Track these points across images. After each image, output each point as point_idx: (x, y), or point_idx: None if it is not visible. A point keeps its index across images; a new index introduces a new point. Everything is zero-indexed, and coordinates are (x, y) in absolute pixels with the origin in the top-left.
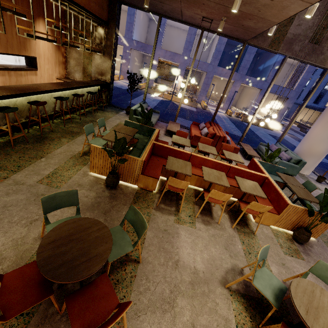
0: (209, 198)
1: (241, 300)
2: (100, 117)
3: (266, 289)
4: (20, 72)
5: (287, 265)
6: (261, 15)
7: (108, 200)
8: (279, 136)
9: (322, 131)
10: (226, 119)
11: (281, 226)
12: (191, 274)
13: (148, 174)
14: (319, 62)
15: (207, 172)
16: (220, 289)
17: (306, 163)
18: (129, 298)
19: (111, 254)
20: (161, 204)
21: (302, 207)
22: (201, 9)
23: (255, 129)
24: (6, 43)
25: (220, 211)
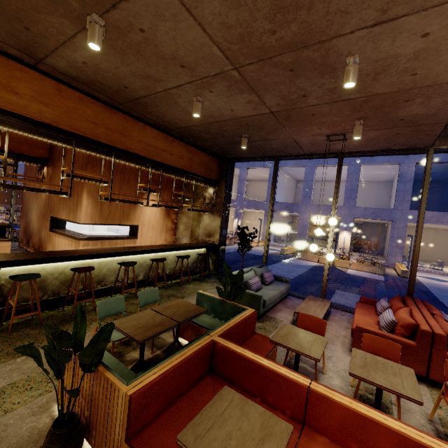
0: None
1: None
2: (188, 289)
3: None
4: (116, 240)
5: None
6: (424, 82)
7: None
8: None
9: None
10: None
11: None
12: None
13: (143, 447)
14: None
15: None
16: None
17: None
18: None
19: None
20: None
21: None
22: (316, 126)
23: None
24: (108, 215)
25: None
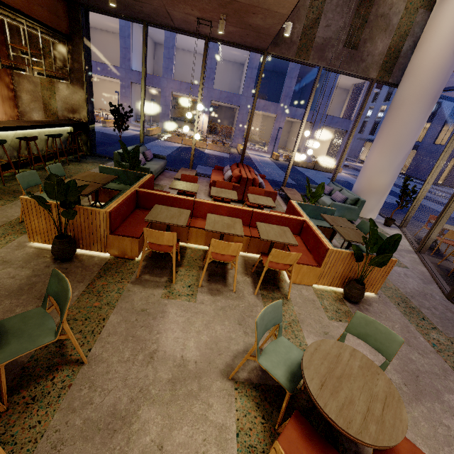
0: (215, 255)
1: (252, 394)
2: (71, 170)
3: (278, 367)
4: None
5: (331, 333)
6: (263, 5)
7: None
8: (341, 179)
9: (379, 159)
10: (271, 164)
11: (327, 283)
12: (174, 368)
13: (122, 233)
14: (361, 72)
15: (213, 220)
16: (219, 383)
17: (368, 203)
18: (49, 422)
19: (6, 352)
20: (145, 274)
21: (347, 251)
22: (190, 6)
23: (310, 173)
24: None
25: (239, 274)
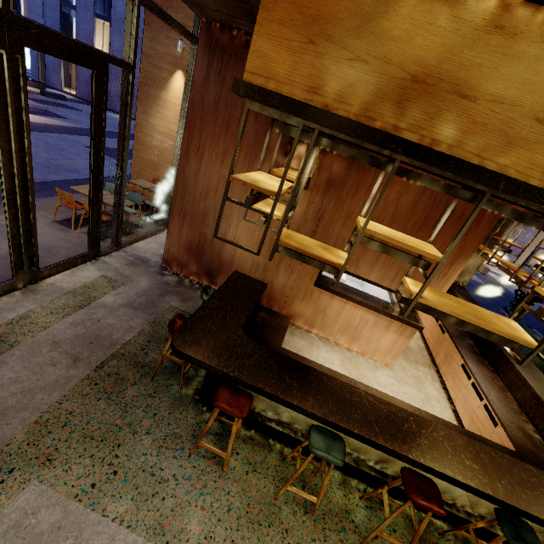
0: None
1: None
2: None
3: None
4: None
5: None
6: None
7: None
8: None
9: None
10: None
11: None
12: None
13: None
14: None
15: None
16: None
17: None
18: None
19: None
20: None
21: None
22: None
23: None
24: None
25: None
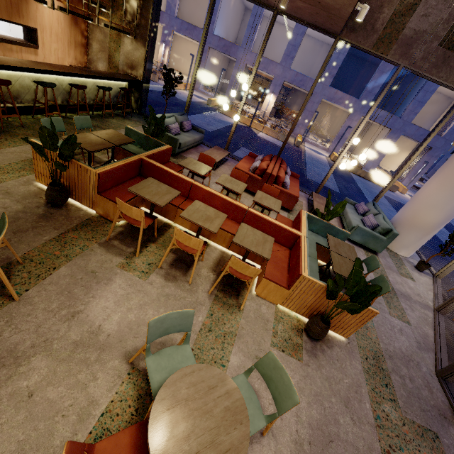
0: (181, 243)
1: (141, 384)
2: (112, 124)
3: (161, 372)
4: (9, 45)
5: None
6: None
7: (36, 218)
8: (400, 201)
9: (436, 191)
10: (324, 164)
11: (294, 308)
12: (86, 333)
13: (108, 196)
14: (452, 80)
15: (196, 208)
16: (116, 362)
17: (405, 238)
18: None
19: None
20: (116, 240)
21: (321, 283)
22: None
23: (365, 185)
24: None
25: (206, 269)
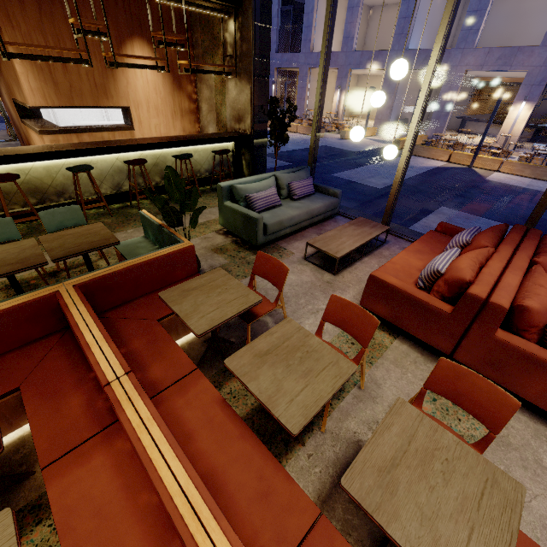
0: None
1: None
2: None
3: None
4: (100, 134)
5: None
6: None
7: None
8: None
9: None
10: None
11: None
12: None
13: None
14: None
15: None
16: None
17: None
18: None
19: None
20: None
21: None
22: None
23: None
24: (70, 91)
25: None
